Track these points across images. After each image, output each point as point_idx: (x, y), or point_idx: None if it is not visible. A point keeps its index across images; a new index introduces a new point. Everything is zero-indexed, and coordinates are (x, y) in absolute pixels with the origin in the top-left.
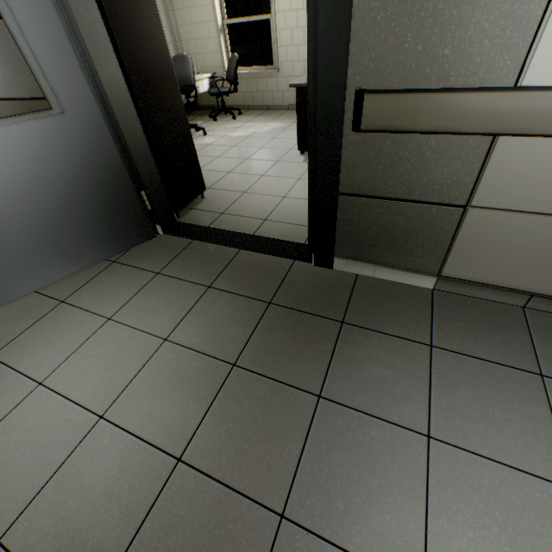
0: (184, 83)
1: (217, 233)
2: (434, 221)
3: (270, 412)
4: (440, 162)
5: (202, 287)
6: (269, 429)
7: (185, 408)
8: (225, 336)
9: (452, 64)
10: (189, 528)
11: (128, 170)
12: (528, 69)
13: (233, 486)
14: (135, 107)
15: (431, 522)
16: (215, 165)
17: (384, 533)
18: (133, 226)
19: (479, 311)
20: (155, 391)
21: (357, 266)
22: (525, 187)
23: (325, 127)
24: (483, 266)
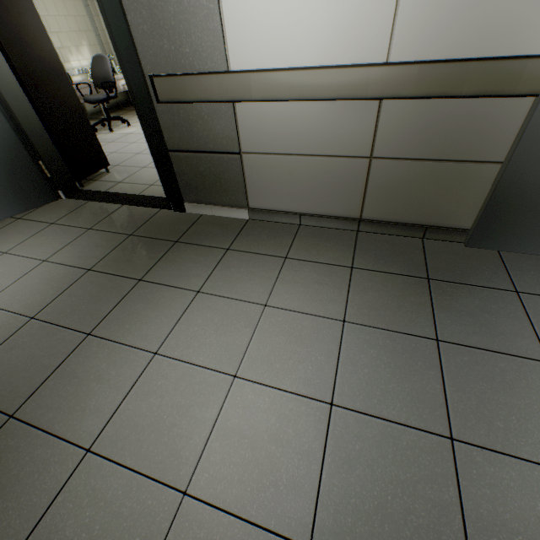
0: (105, 80)
1: (109, 195)
2: (229, 166)
3: (104, 291)
4: (214, 123)
5: (84, 229)
6: (99, 299)
7: (46, 294)
8: (90, 256)
9: (193, 58)
10: (28, 345)
11: (23, 143)
12: (230, 61)
13: (64, 326)
14: (27, 94)
15: (177, 327)
16: (128, 148)
17: (147, 334)
18: (34, 189)
19: (271, 229)
20: (28, 288)
21: (200, 208)
22: (263, 136)
23: (141, 101)
24: (268, 196)
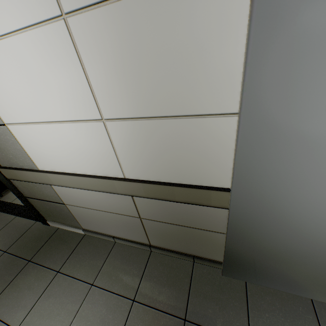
0: None
1: (11, 206)
2: (62, 208)
3: None
4: (43, 188)
5: None
6: None
7: None
8: None
9: (16, 160)
10: None
11: None
12: (36, 163)
13: None
14: None
15: None
16: None
17: None
18: None
19: (95, 247)
20: None
21: (56, 224)
22: (73, 198)
23: None
24: (91, 225)
